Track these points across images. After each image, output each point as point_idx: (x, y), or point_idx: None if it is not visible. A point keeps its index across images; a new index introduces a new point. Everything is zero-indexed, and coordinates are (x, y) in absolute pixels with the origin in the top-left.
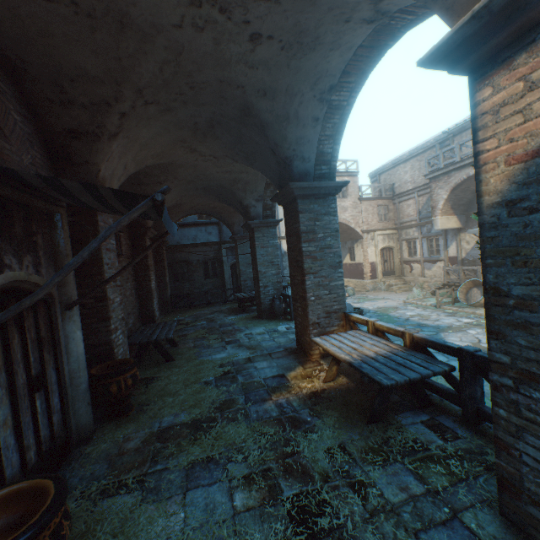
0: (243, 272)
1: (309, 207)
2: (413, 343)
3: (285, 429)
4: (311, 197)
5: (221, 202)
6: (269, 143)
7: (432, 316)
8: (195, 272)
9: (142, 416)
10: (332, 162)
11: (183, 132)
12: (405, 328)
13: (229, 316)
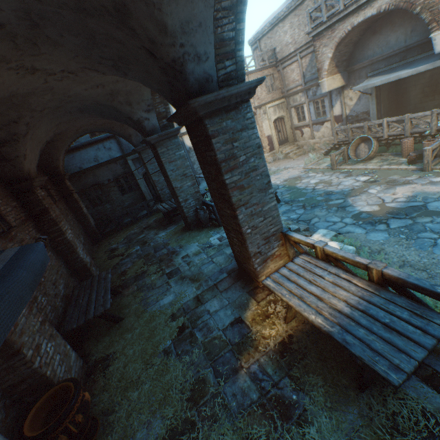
0: (157, 182)
1: (221, 126)
2: (382, 278)
3: (276, 426)
4: (221, 111)
5: (107, 120)
6: (140, 40)
7: (333, 181)
8: (110, 192)
9: (110, 438)
10: (237, 52)
11: None
12: (316, 201)
13: (160, 233)
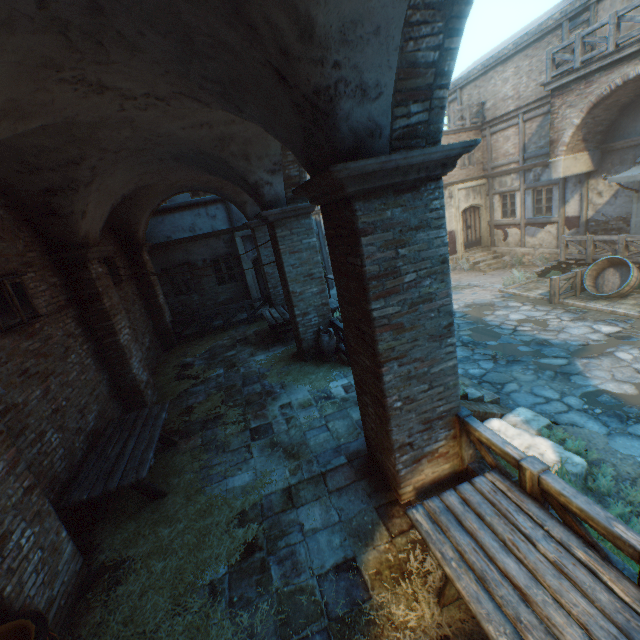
0: (270, 275)
1: (382, 216)
2: None
3: None
4: (386, 190)
5: (214, 176)
6: (265, 50)
7: (551, 322)
8: (203, 278)
9: None
10: (435, 90)
11: (26, 36)
12: (517, 351)
13: (257, 355)
